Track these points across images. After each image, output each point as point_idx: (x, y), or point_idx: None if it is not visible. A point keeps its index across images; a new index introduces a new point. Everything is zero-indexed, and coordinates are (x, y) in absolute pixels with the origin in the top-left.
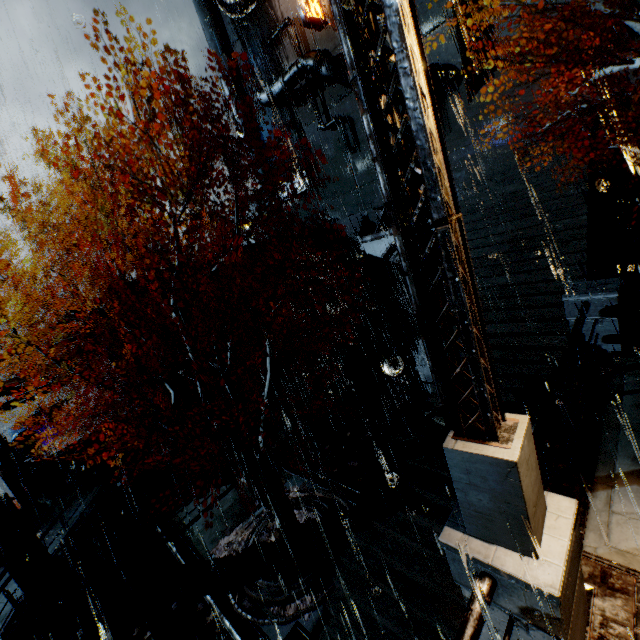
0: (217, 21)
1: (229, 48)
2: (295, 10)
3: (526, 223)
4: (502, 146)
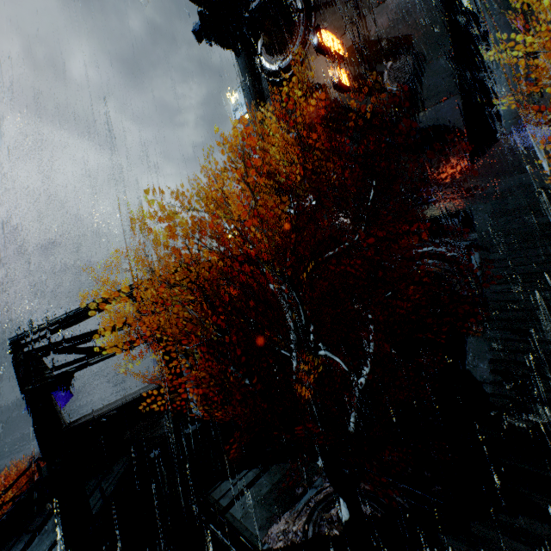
0: (256, 81)
1: (262, 100)
2: (324, 79)
3: None
4: (512, 188)
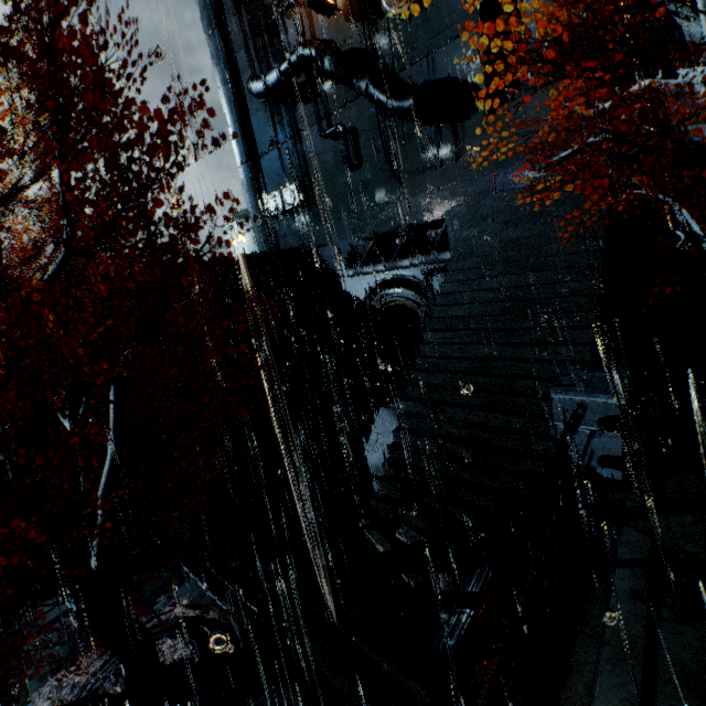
0: None
1: (225, 22)
2: None
3: (526, 280)
4: (516, 184)
